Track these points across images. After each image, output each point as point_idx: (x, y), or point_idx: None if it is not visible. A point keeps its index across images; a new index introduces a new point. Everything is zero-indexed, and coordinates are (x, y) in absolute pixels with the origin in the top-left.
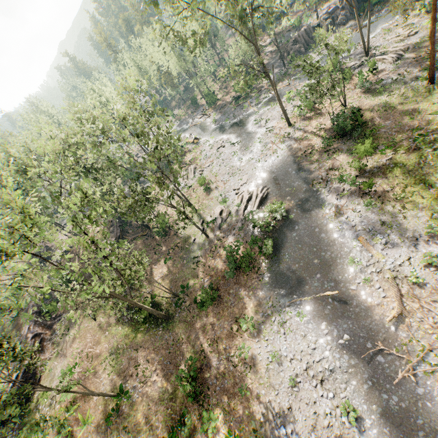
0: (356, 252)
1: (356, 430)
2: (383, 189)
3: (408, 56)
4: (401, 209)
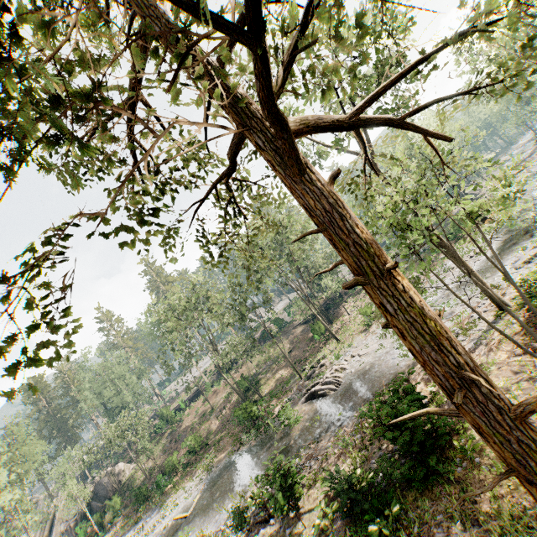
0: (196, 536)
1: None
2: None
3: None
4: None
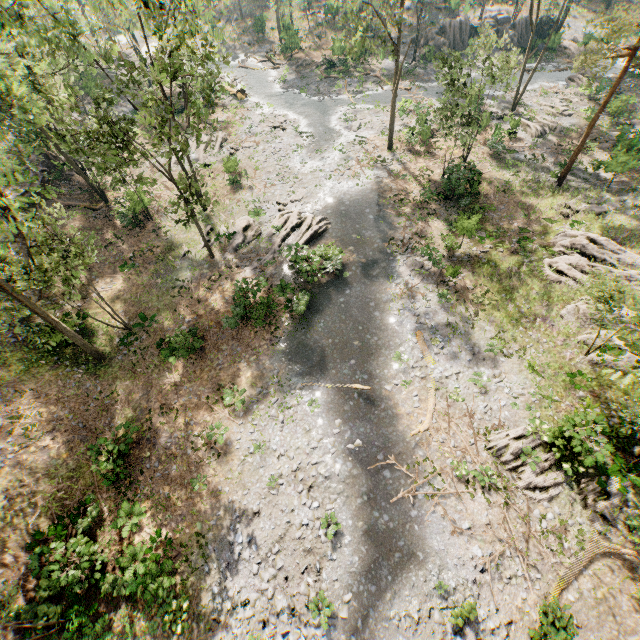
0: (407, 348)
1: (331, 546)
2: (465, 284)
3: (551, 138)
4: (473, 315)
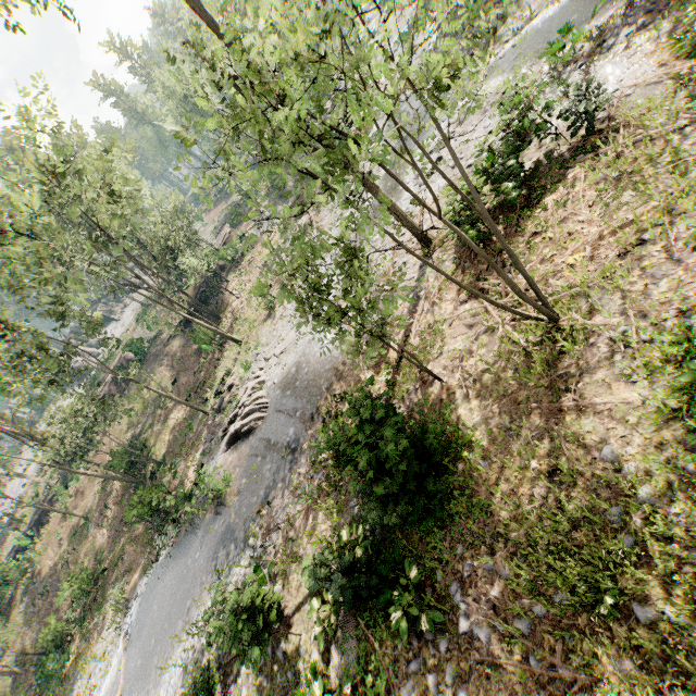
0: None
1: None
2: None
3: None
4: None
